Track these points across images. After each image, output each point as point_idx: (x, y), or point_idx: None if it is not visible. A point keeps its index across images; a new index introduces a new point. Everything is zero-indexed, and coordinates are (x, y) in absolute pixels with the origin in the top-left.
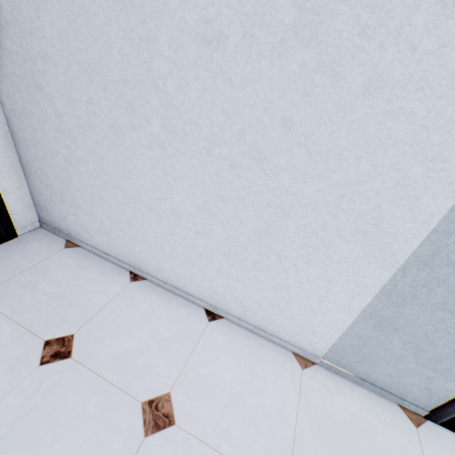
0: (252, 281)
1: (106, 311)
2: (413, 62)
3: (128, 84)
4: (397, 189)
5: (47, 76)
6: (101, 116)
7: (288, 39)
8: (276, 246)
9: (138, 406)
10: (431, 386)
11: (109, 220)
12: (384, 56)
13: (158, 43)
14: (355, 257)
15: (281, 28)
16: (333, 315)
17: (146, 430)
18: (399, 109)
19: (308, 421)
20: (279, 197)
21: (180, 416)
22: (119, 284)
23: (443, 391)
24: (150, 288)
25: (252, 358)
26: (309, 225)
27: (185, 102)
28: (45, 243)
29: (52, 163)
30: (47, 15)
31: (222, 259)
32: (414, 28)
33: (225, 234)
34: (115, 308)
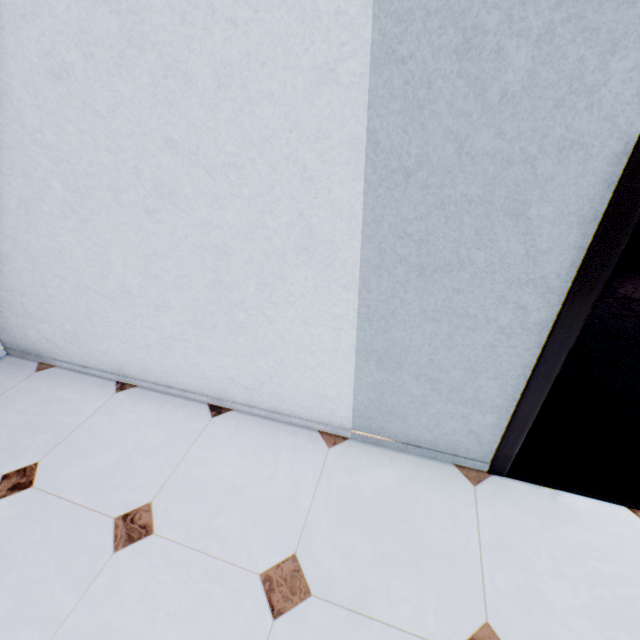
0: (237, 351)
1: (81, 430)
2: (242, 37)
3: (12, 149)
4: (306, 186)
5: None
6: (5, 195)
7: (126, 49)
8: (236, 297)
9: (109, 522)
10: (473, 427)
11: (69, 322)
12: (215, 39)
13: (17, 93)
14: (313, 283)
15: (114, 40)
16: (332, 367)
17: (116, 545)
18: (258, 94)
19: (327, 502)
20: (208, 235)
21: (161, 524)
22: (100, 398)
23: (488, 429)
24: (140, 396)
25: (264, 447)
26: (252, 259)
27: (71, 151)
28: (12, 371)
29: None
30: None
31: (196, 333)
32: (222, 1)
33: (183, 299)
34: (93, 425)
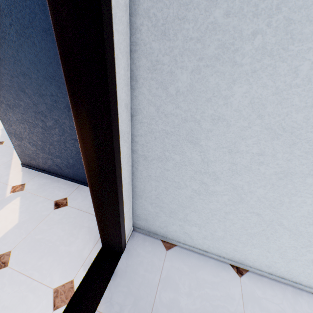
0: None
1: None
2: None
3: None
4: None
5: (209, 133)
6: (269, 164)
7: None
8: None
9: None
10: None
11: (223, 232)
12: None
13: None
14: None
15: None
16: None
17: None
18: None
19: None
20: None
21: None
22: (234, 283)
23: None
24: (259, 281)
25: None
26: None
27: None
28: (149, 248)
29: (173, 192)
30: (244, 86)
31: None
32: None
33: None
34: None
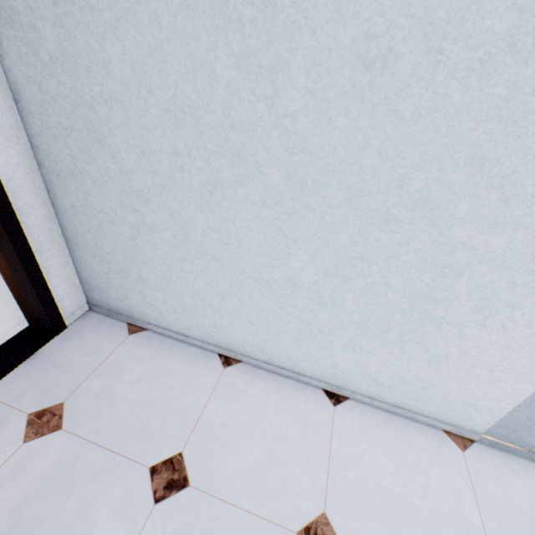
0: (394, 354)
1: (209, 412)
2: None
3: (236, 126)
4: None
5: (110, 124)
6: (190, 170)
7: (496, 53)
8: (437, 311)
9: None
10: None
11: (191, 296)
12: None
13: (290, 71)
14: None
15: (488, 39)
16: (507, 385)
17: None
18: None
19: (496, 520)
20: (449, 254)
21: None
22: (211, 374)
23: None
24: (250, 373)
25: (402, 447)
26: (490, 284)
27: (323, 144)
28: (103, 331)
29: (111, 233)
30: (117, 44)
31: (355, 332)
32: None
33: (363, 302)
34: (218, 407)
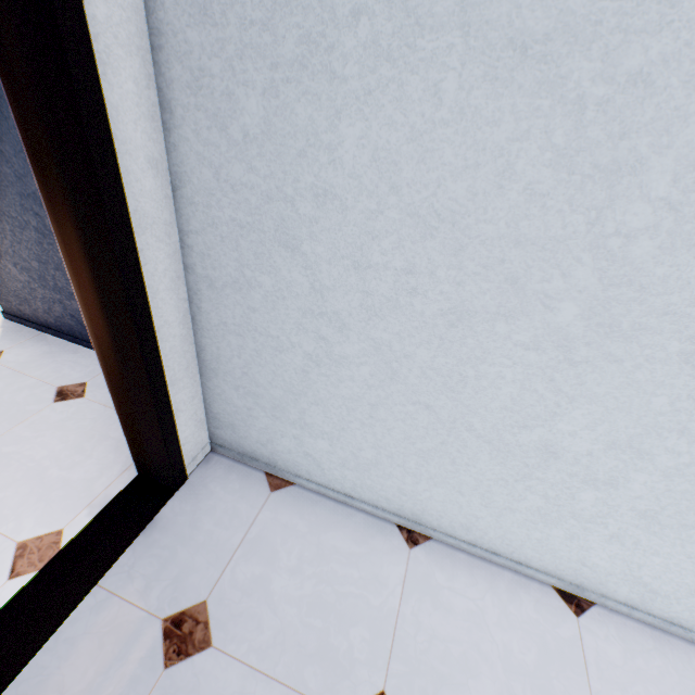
0: (691, 558)
1: (406, 623)
2: None
3: (523, 243)
4: None
5: (315, 226)
6: (427, 293)
7: None
8: None
9: None
10: None
11: (374, 450)
12: None
13: (645, 174)
14: None
15: None
16: None
17: None
18: None
19: None
20: None
21: None
22: (394, 558)
23: None
24: (447, 558)
25: (691, 690)
26: None
27: (669, 276)
28: (236, 486)
29: (272, 361)
30: (358, 124)
31: (633, 522)
32: None
33: (662, 486)
34: (417, 613)
